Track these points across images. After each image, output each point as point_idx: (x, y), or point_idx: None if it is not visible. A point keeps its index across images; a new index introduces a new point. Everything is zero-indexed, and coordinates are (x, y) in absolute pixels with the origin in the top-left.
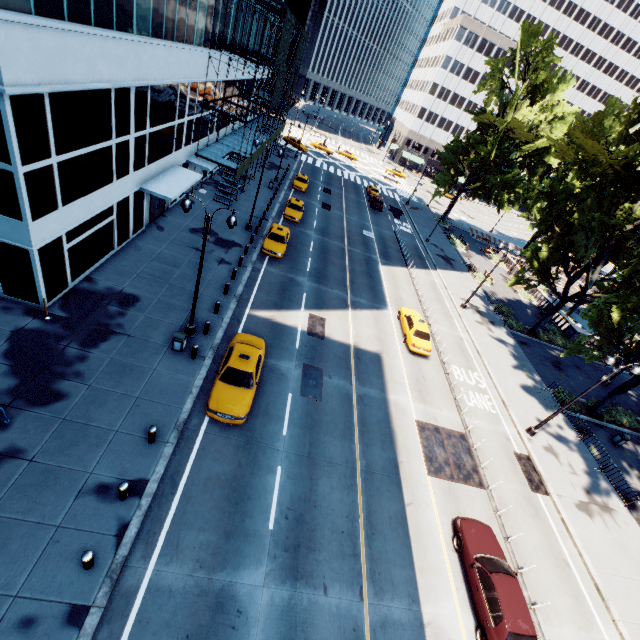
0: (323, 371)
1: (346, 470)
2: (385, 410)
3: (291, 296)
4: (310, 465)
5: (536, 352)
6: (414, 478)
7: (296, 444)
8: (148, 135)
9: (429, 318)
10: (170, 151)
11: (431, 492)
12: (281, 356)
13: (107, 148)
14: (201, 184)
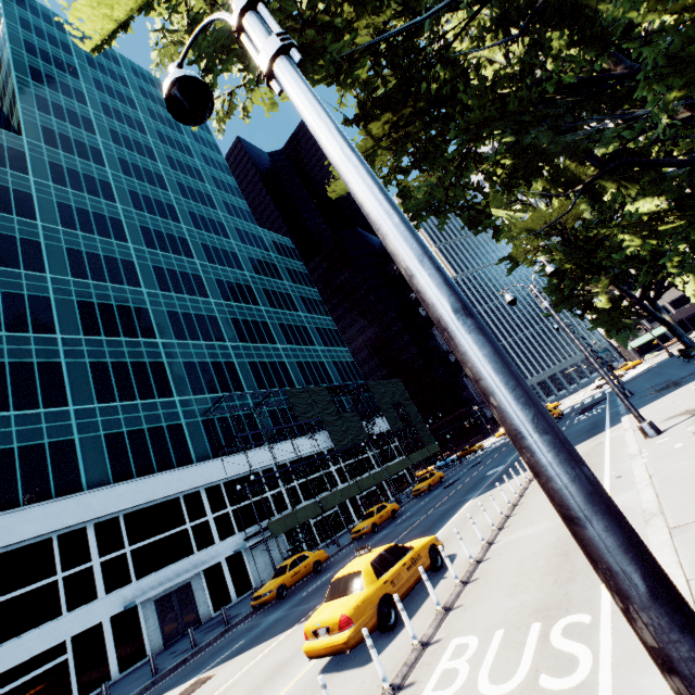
0: None
1: None
2: None
3: (211, 658)
4: None
5: None
6: None
7: None
8: (132, 552)
9: (505, 528)
10: (188, 553)
11: None
12: None
13: (49, 585)
14: None
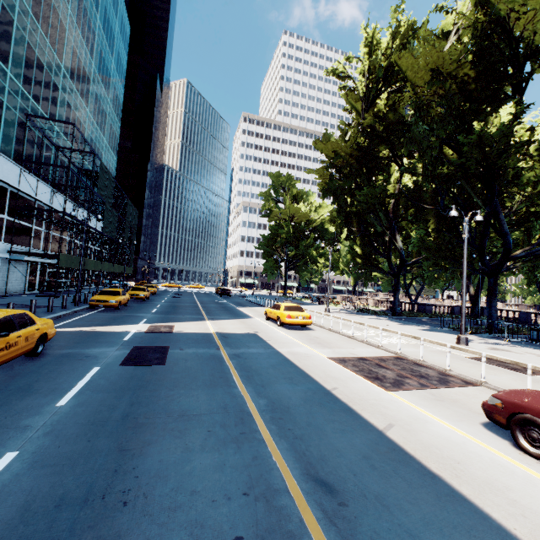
0: (169, 347)
1: (225, 417)
2: (279, 357)
3: (125, 320)
4: (124, 430)
5: (410, 320)
6: (368, 398)
7: (90, 410)
8: None
9: None
10: None
11: (411, 405)
12: (92, 346)
13: None
14: (23, 291)
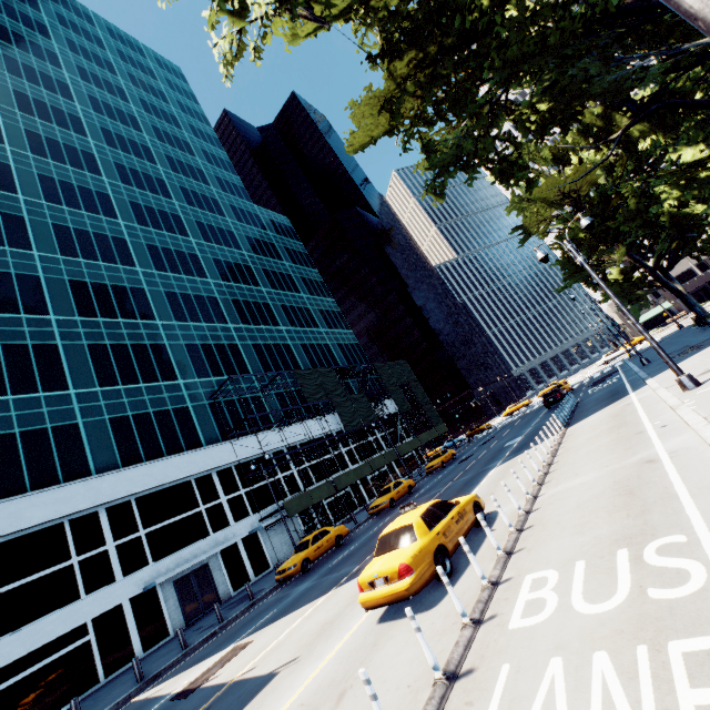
0: None
1: None
2: None
3: (244, 628)
4: None
5: None
6: None
7: None
8: (146, 535)
9: (546, 483)
10: (204, 535)
11: None
12: None
13: (65, 569)
14: None
